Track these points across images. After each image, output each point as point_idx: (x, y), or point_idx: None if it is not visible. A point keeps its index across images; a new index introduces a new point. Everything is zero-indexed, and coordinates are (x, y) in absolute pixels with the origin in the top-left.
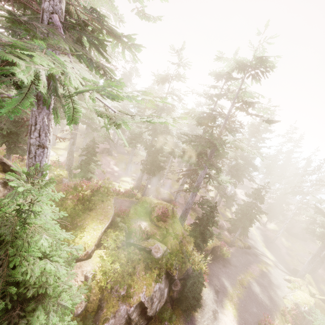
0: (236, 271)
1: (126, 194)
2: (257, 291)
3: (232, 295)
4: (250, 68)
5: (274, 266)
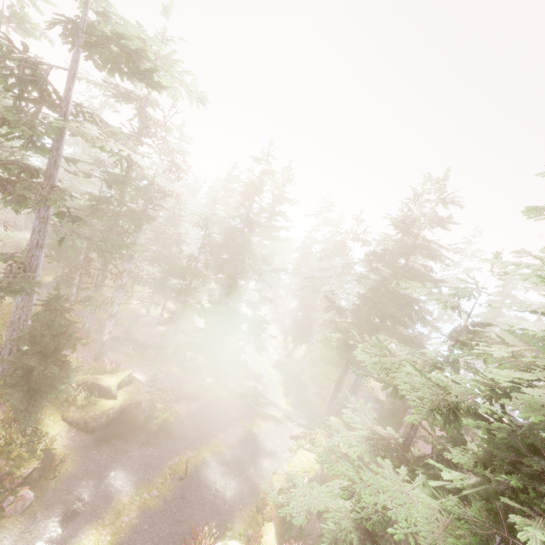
0: (177, 448)
1: None
2: (215, 478)
3: (125, 509)
4: None
5: (283, 419)
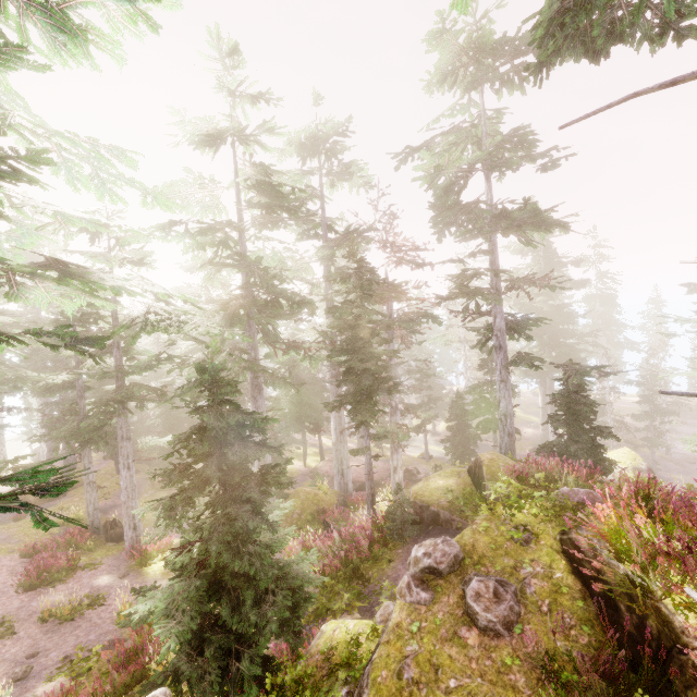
0: None
1: (379, 536)
2: None
3: None
4: (506, 56)
5: None
